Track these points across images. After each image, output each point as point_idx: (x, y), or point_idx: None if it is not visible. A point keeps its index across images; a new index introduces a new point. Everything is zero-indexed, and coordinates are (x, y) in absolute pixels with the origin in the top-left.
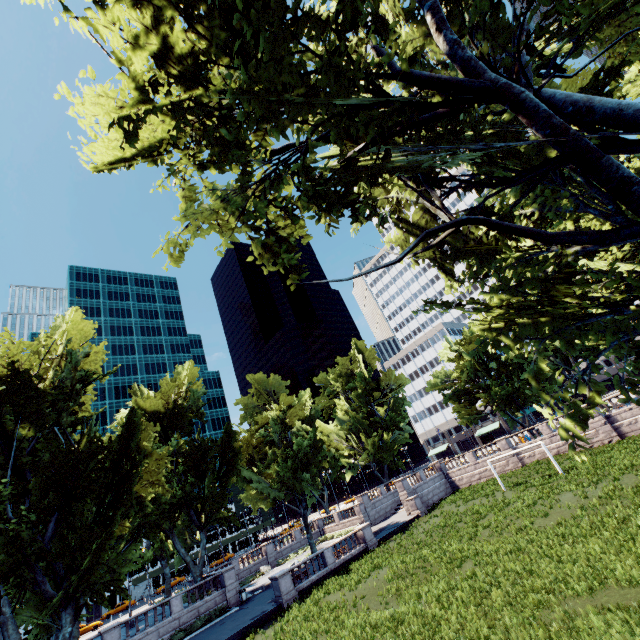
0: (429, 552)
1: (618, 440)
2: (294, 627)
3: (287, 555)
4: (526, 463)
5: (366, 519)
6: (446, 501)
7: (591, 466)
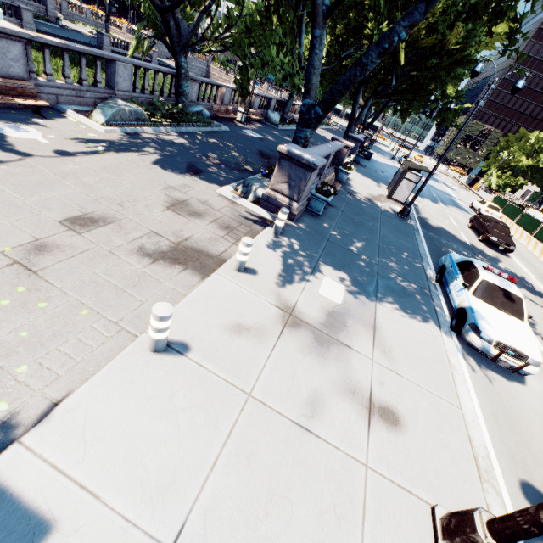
0: None
1: None
2: None
3: (77, 21)
4: None
5: None
6: None
7: None
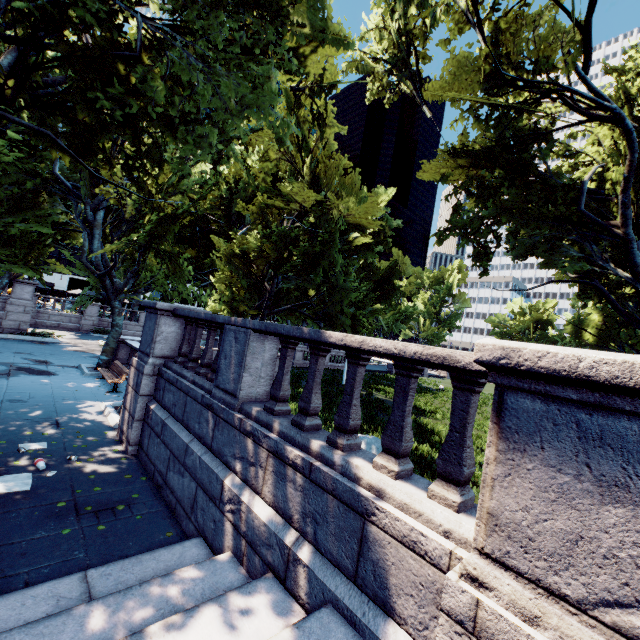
0: None
1: None
2: None
3: None
4: None
5: None
6: None
7: None
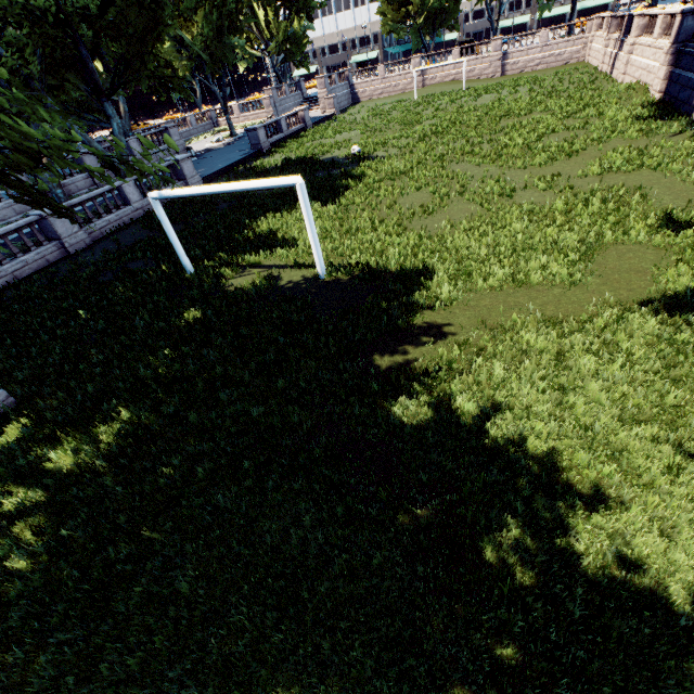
0: (386, 122)
1: (499, 76)
2: (306, 151)
3: (187, 139)
4: (426, 85)
5: (275, 114)
6: (356, 107)
7: (488, 86)
